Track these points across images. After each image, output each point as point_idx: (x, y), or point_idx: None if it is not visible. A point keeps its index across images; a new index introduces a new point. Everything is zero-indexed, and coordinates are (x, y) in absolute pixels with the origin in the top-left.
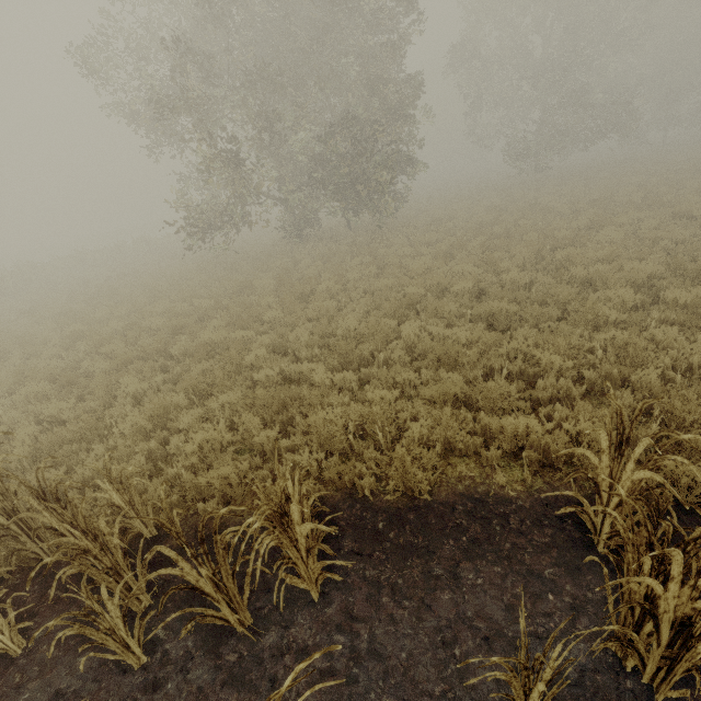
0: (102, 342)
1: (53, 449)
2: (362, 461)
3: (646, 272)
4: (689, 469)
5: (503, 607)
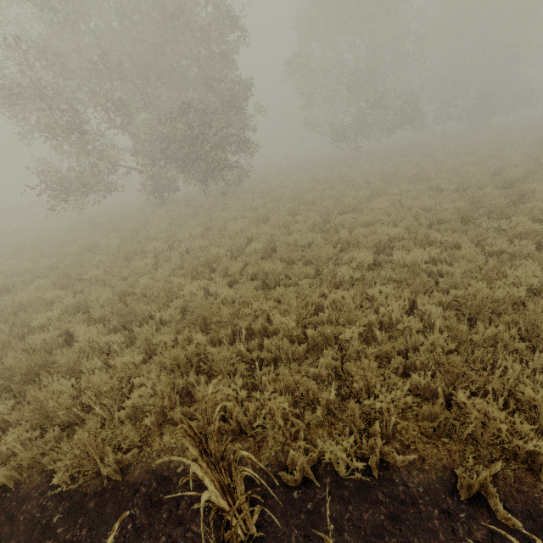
0: None
1: None
2: None
3: (392, 234)
4: (329, 447)
5: None
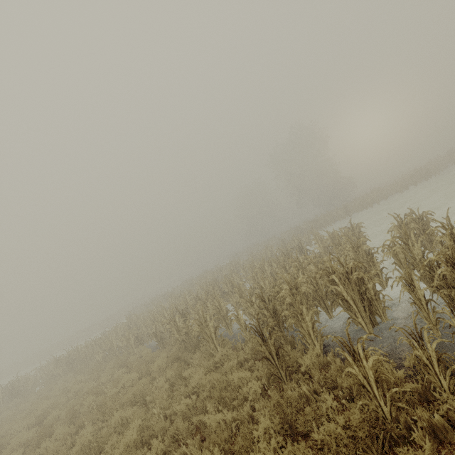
0: None
1: None
2: None
3: None
4: None
5: None
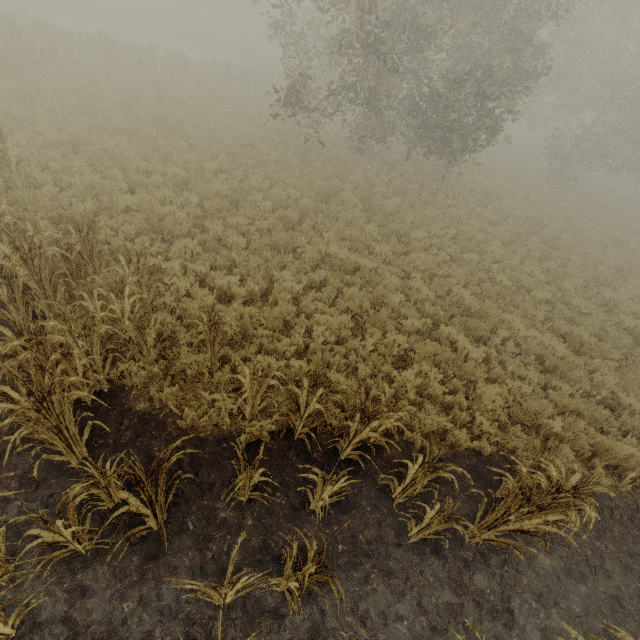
0: (221, 206)
1: (242, 326)
2: (503, 432)
3: None
4: None
5: (622, 568)
